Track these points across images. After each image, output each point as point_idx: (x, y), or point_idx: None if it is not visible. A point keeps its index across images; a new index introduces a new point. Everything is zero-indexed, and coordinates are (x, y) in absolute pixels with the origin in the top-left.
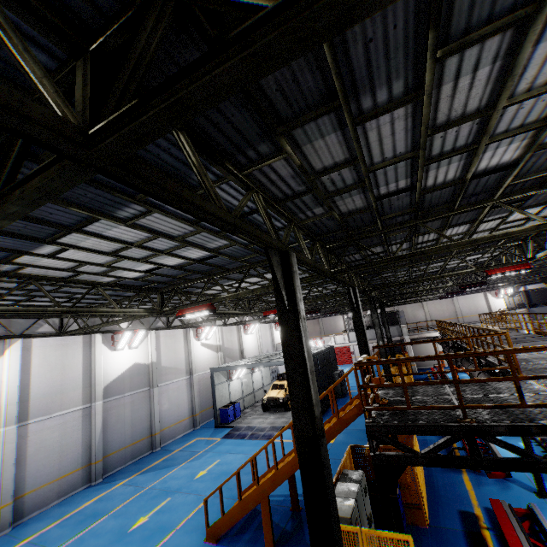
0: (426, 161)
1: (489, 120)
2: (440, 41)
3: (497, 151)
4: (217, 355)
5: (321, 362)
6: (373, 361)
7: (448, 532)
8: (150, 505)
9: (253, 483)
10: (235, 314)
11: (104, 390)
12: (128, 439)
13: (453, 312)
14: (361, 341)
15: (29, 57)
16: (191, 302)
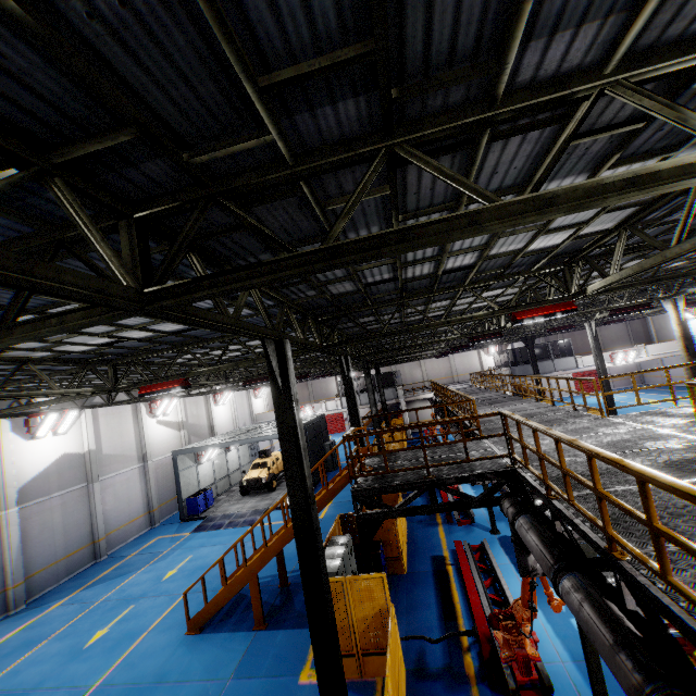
0: (404, 265)
1: (445, 245)
2: (401, 212)
3: (458, 259)
4: (179, 435)
5: (311, 434)
6: (359, 434)
7: (420, 575)
8: (108, 618)
9: (237, 569)
10: (208, 385)
11: (20, 493)
12: (61, 551)
13: (449, 371)
14: (352, 411)
15: (103, 244)
16: (158, 377)
